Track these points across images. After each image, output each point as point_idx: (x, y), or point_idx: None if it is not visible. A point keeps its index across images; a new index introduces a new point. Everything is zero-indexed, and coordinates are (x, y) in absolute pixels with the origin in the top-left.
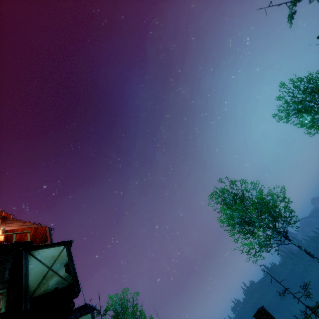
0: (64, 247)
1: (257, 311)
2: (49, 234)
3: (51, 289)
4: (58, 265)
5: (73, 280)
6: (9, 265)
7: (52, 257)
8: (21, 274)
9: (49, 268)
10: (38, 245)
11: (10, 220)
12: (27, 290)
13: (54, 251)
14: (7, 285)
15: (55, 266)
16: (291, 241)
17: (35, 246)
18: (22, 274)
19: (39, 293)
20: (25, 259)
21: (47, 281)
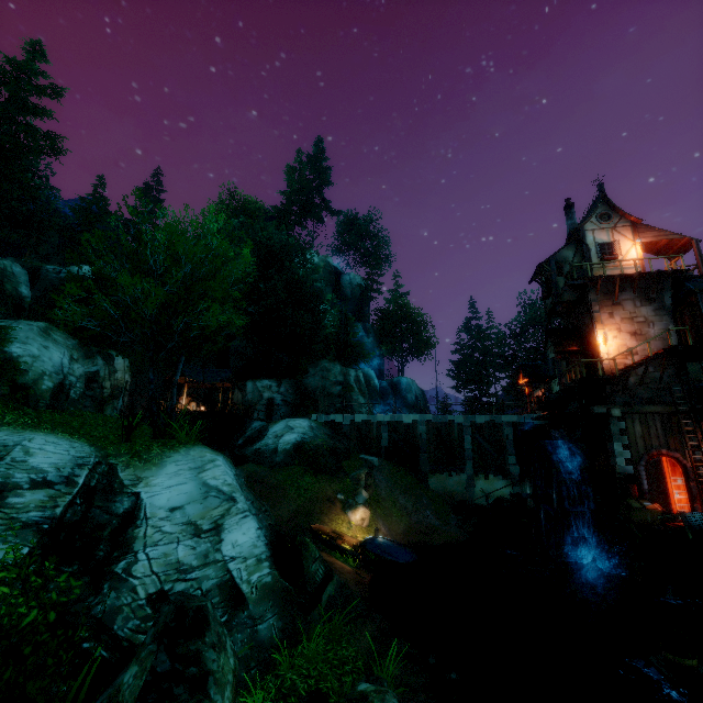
0: None
1: None
2: (697, 252)
3: None
4: None
5: None
6: (666, 294)
7: None
8: (695, 314)
9: None
10: None
11: (640, 228)
12: None
13: None
14: (669, 314)
15: None
16: None
17: None
18: (700, 317)
19: None
20: (701, 302)
21: None
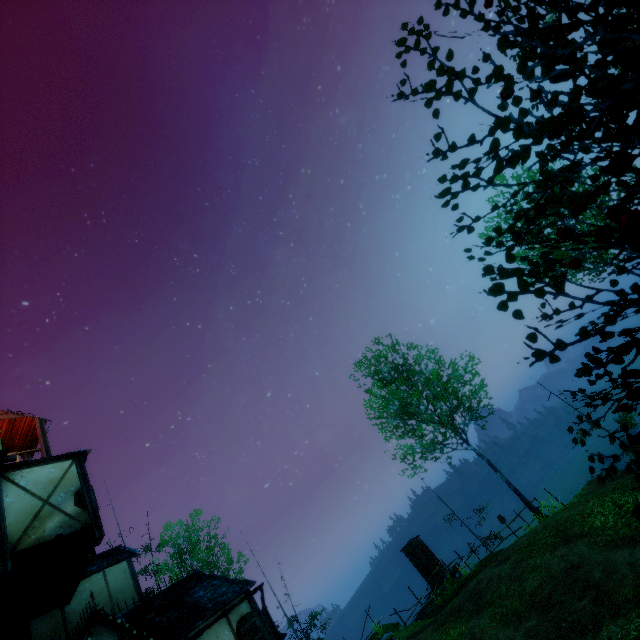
0: (71, 463)
1: (408, 543)
2: (41, 432)
3: (49, 536)
4: (62, 495)
5: (90, 519)
6: None
7: (48, 481)
8: None
9: (44, 502)
10: (19, 463)
11: None
12: (4, 541)
13: (52, 471)
14: None
15: (55, 497)
16: (471, 446)
17: (14, 464)
18: None
19: (27, 544)
20: None
21: (41, 523)
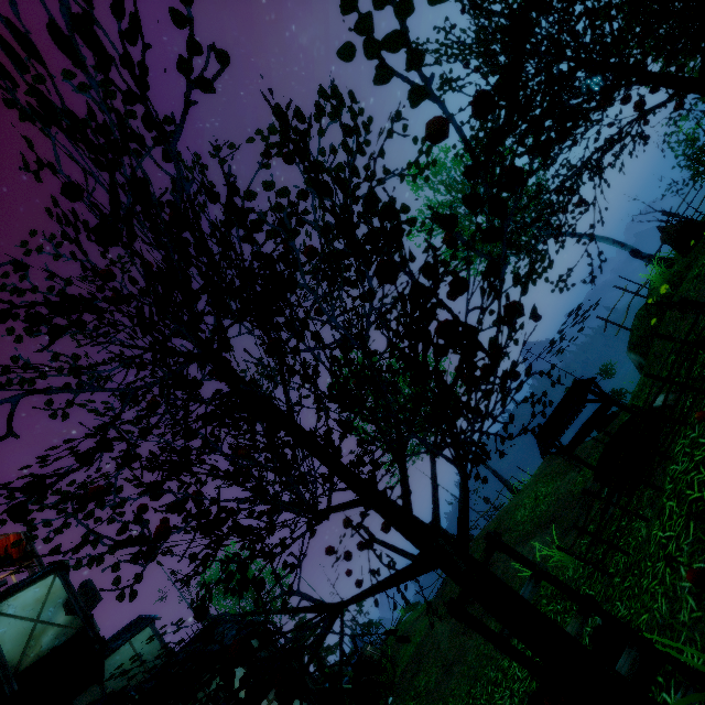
0: (54, 577)
1: None
2: (29, 545)
3: (47, 649)
4: (51, 609)
5: (83, 622)
6: None
7: (35, 601)
8: None
9: (35, 622)
10: (1, 596)
11: None
12: (5, 668)
13: (37, 591)
14: None
15: (45, 613)
16: None
17: None
18: None
19: (28, 663)
20: None
21: (37, 641)
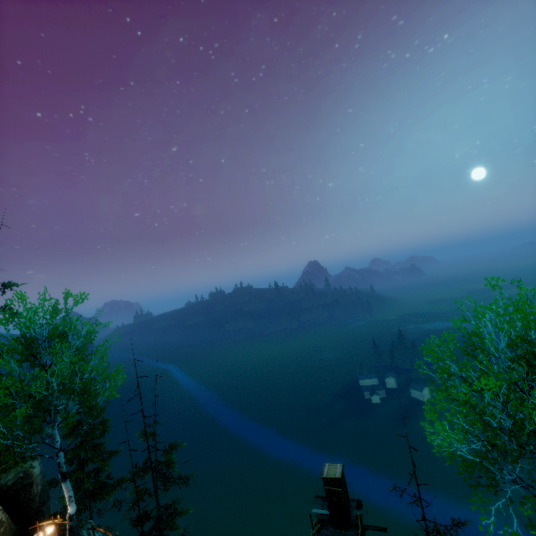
0: None
1: (336, 478)
2: None
3: None
4: None
5: None
6: None
7: None
8: None
9: None
10: None
11: None
12: None
13: None
14: None
15: None
16: None
17: None
18: None
19: None
20: None
21: None
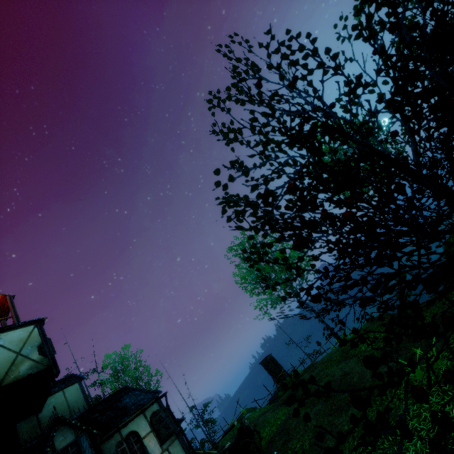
0: (34, 327)
1: (264, 359)
2: (11, 305)
3: (23, 375)
4: (29, 348)
5: (50, 362)
6: None
7: (19, 340)
8: None
9: (17, 354)
10: None
11: None
12: None
13: (21, 333)
14: None
15: (25, 350)
16: (302, 299)
17: None
18: None
19: (9, 381)
20: None
21: (17, 367)
